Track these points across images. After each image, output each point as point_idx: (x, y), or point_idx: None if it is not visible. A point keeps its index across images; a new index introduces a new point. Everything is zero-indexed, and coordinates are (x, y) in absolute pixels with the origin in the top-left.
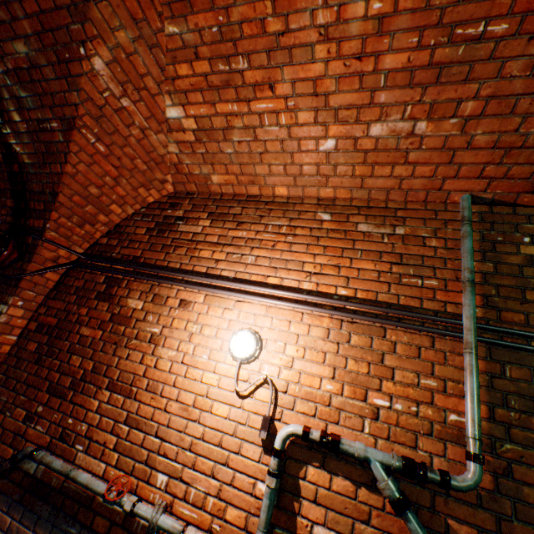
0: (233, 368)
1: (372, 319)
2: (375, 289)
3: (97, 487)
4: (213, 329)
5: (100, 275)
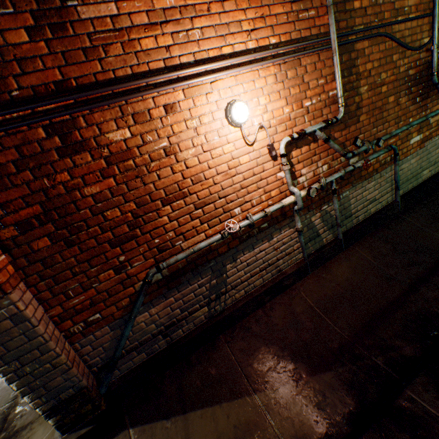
0: (238, 133)
1: (296, 55)
2: (288, 31)
3: (215, 240)
4: (209, 116)
5: (31, 131)
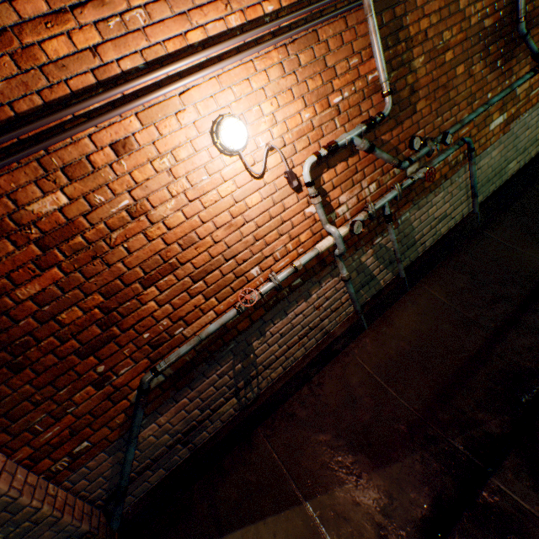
0: (237, 164)
1: (308, 26)
2: None
3: (229, 318)
4: (187, 148)
5: None
